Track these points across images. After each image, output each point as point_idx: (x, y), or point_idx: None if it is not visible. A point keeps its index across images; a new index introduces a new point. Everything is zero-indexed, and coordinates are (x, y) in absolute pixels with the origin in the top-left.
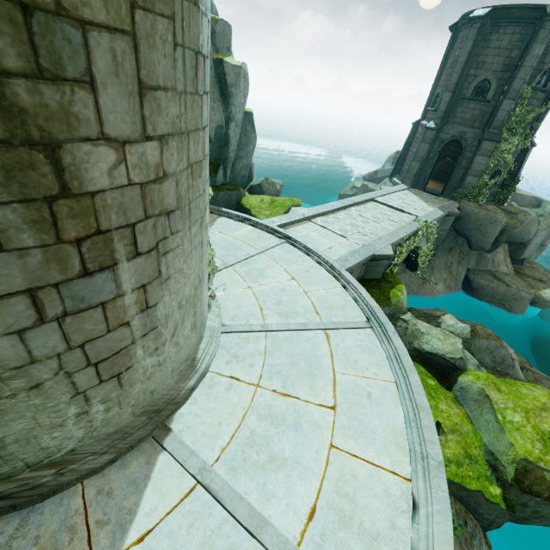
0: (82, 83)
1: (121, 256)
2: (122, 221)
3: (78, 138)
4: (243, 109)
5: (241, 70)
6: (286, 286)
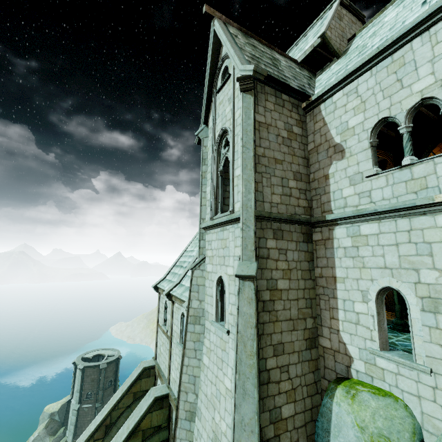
0: None
1: None
2: None
3: None
4: None
5: None
6: None
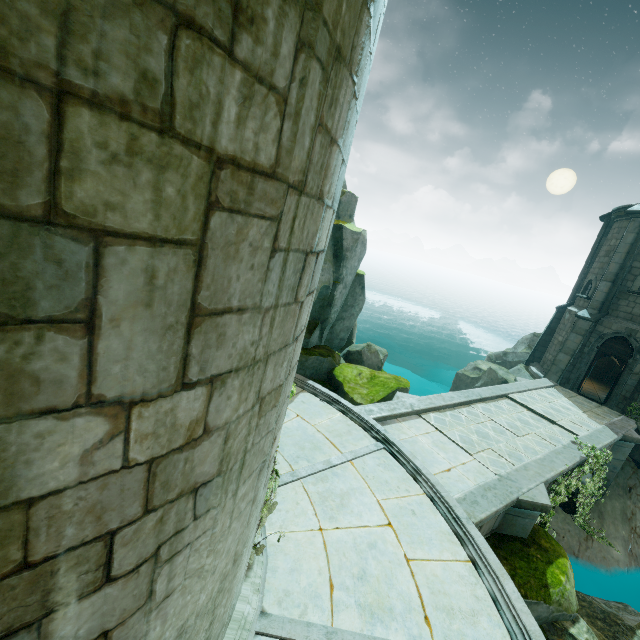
0: (68, 323)
1: (67, 594)
2: (88, 532)
3: (27, 412)
4: (355, 271)
5: (360, 236)
6: (377, 539)
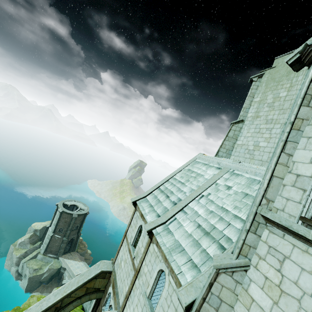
0: None
1: None
2: None
3: None
4: None
5: None
6: None
